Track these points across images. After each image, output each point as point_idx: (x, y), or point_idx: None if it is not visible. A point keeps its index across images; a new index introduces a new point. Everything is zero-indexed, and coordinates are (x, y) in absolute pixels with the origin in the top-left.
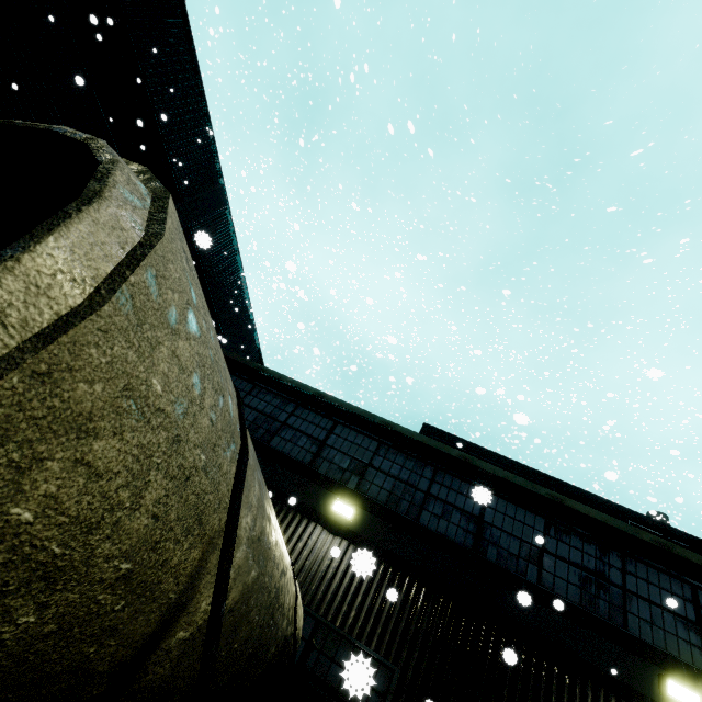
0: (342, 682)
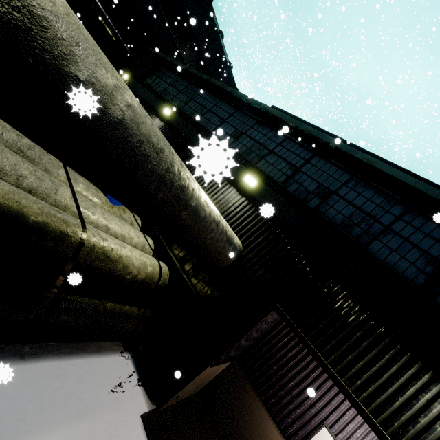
0: None
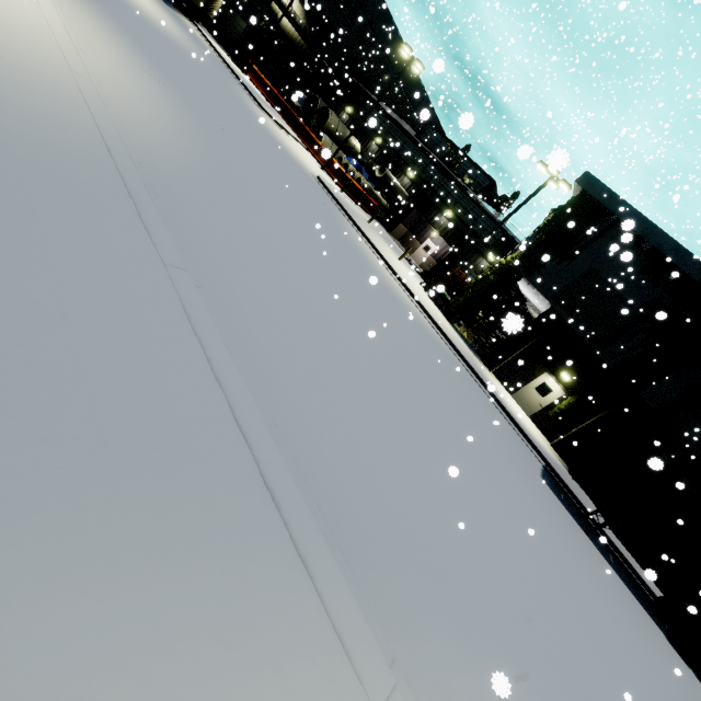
0: (370, 167)
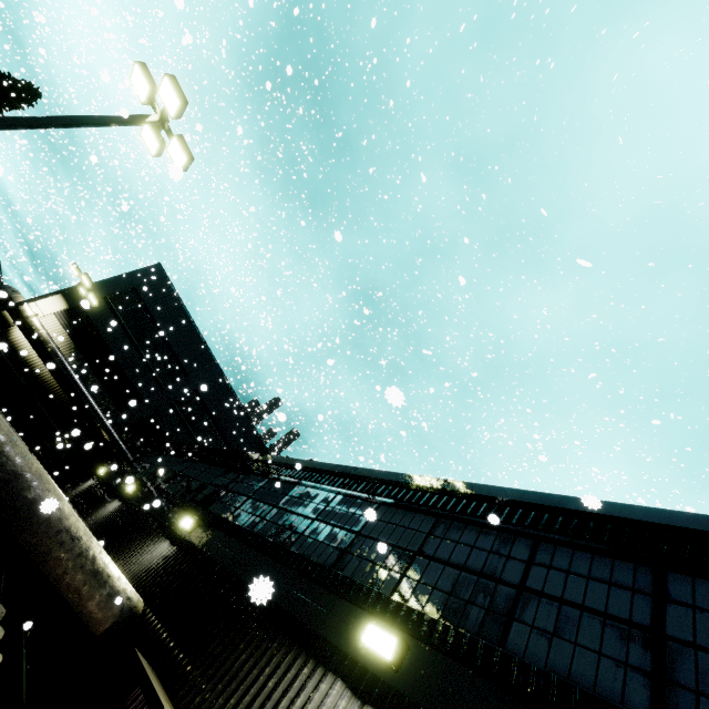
0: None
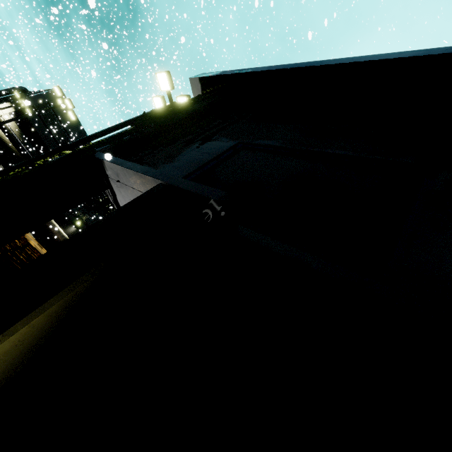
0: None
